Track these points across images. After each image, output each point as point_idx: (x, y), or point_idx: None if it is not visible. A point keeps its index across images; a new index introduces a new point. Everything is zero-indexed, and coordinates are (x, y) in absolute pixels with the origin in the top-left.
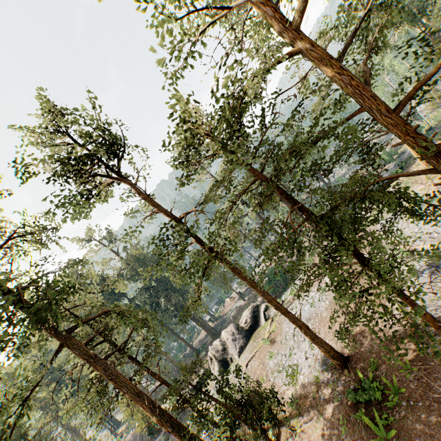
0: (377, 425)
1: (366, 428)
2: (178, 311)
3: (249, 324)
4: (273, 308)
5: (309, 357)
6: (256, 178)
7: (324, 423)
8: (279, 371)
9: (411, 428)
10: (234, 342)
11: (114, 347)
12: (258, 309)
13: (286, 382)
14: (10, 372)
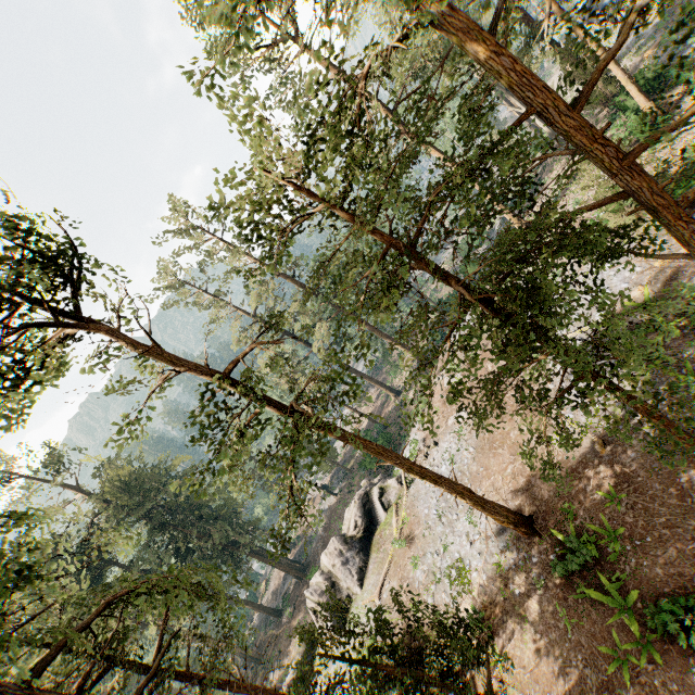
0: (608, 595)
1: (596, 606)
2: (227, 553)
3: (361, 527)
4: (418, 477)
5: (475, 539)
6: (387, 247)
7: (535, 629)
8: (437, 581)
9: (651, 577)
10: (346, 565)
11: (138, 665)
12: (368, 498)
13: (455, 593)
14: None
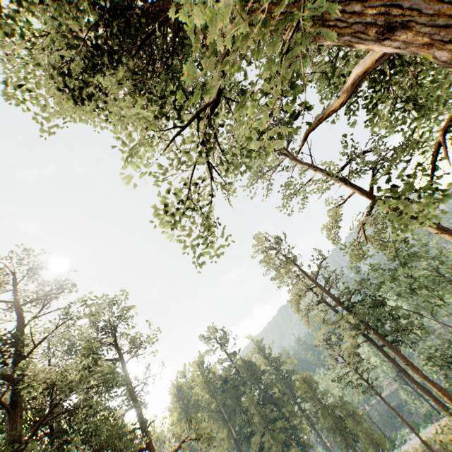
0: None
1: None
2: None
3: None
4: None
5: None
6: None
7: None
8: None
9: None
10: None
11: None
12: None
13: None
14: (160, 437)
